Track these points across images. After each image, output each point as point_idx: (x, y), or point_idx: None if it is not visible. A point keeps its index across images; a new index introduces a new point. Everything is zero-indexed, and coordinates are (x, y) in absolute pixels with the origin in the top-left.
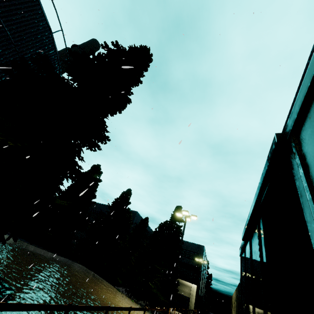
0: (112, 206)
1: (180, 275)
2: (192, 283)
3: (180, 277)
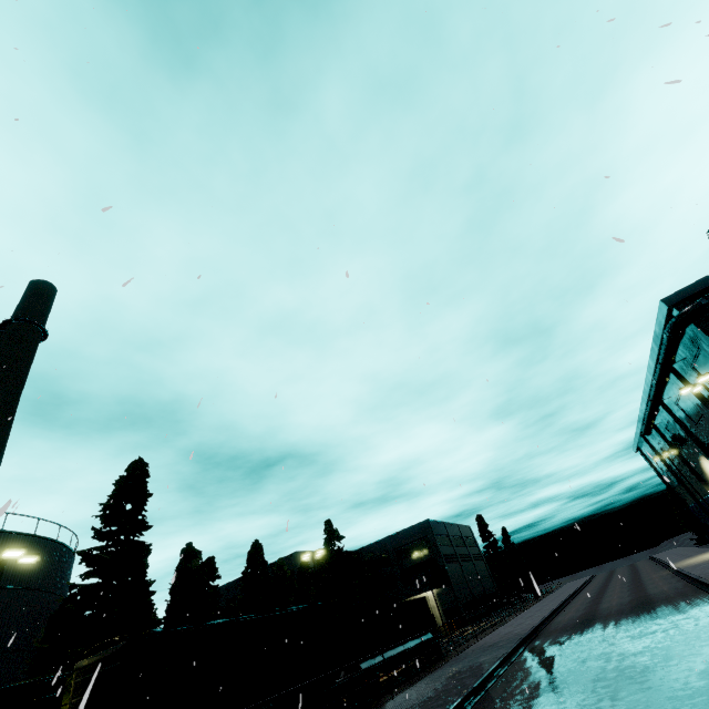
0: (243, 587)
1: (421, 587)
2: (440, 585)
3: (421, 589)
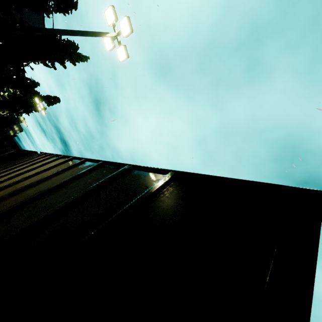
0: None
1: None
2: None
3: None
